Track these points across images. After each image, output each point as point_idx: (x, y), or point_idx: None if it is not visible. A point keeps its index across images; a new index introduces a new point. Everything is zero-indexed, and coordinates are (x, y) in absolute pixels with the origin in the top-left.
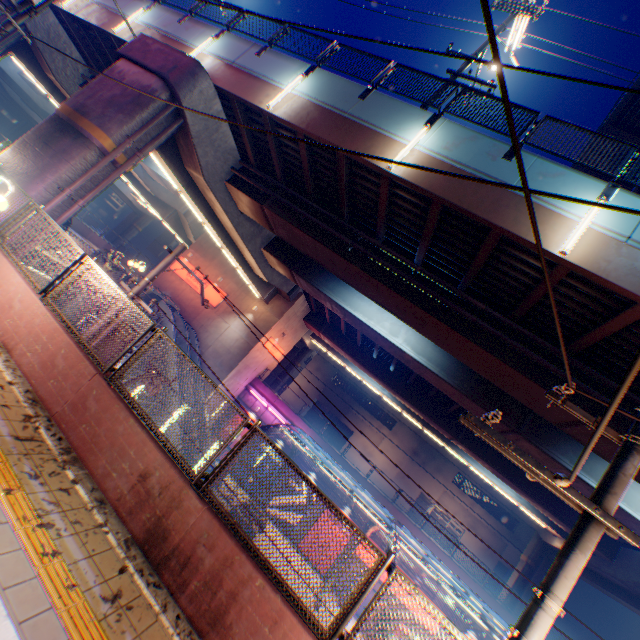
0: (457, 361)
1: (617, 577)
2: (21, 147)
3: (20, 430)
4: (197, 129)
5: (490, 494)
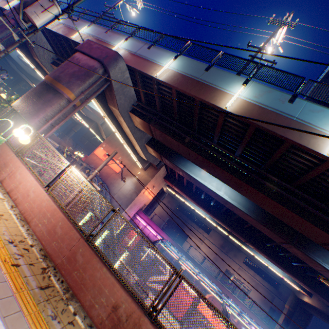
0: (254, 204)
1: None
2: (25, 98)
3: (41, 281)
4: (116, 86)
5: (264, 269)
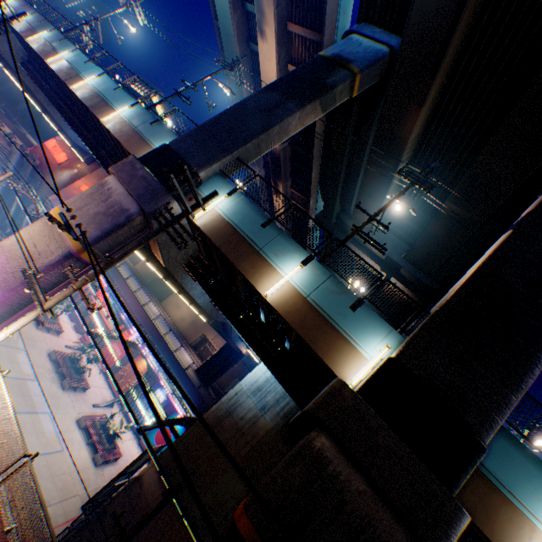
0: None
1: None
2: None
3: None
4: None
5: None
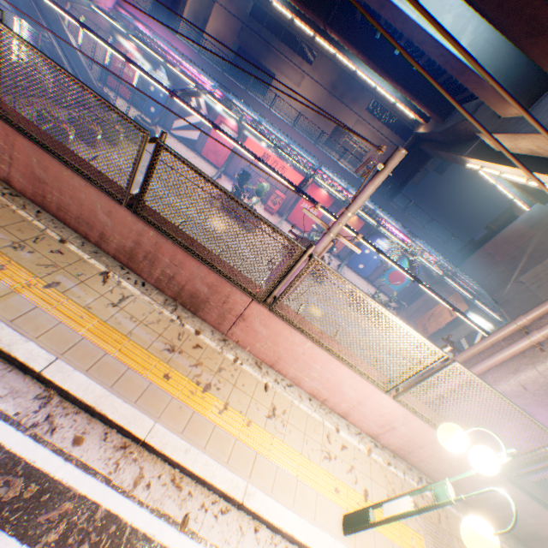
0: None
1: (438, 132)
2: None
3: None
4: None
5: (399, 117)
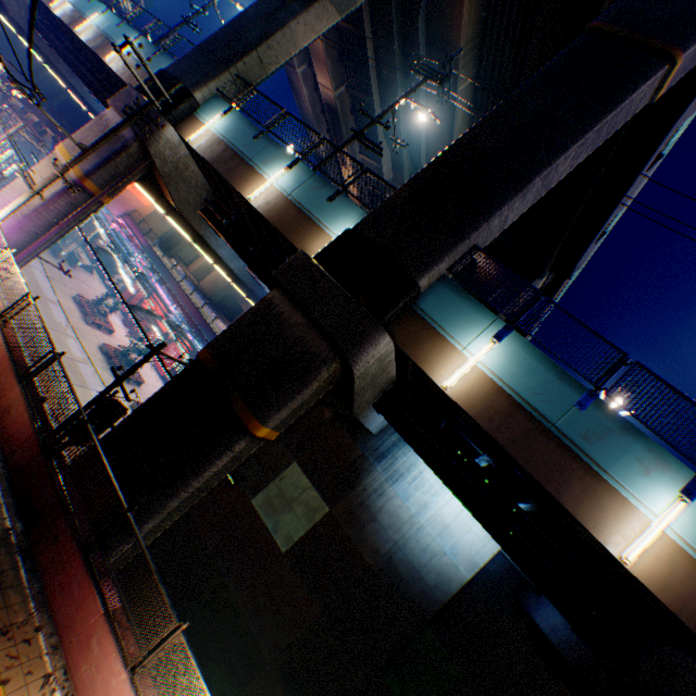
0: None
1: None
2: None
3: None
4: None
5: None
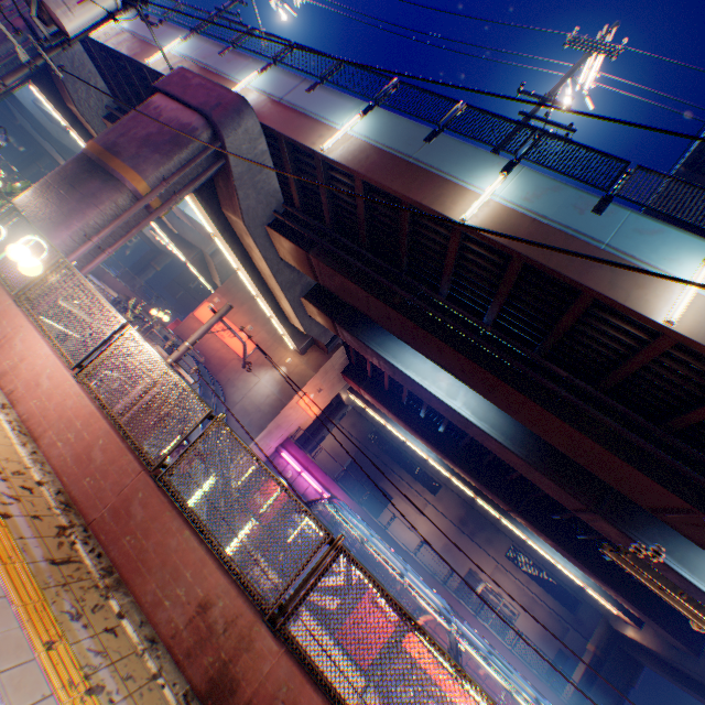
0: (524, 428)
1: (704, 676)
2: (43, 189)
3: (55, 550)
4: (239, 170)
5: (548, 570)
